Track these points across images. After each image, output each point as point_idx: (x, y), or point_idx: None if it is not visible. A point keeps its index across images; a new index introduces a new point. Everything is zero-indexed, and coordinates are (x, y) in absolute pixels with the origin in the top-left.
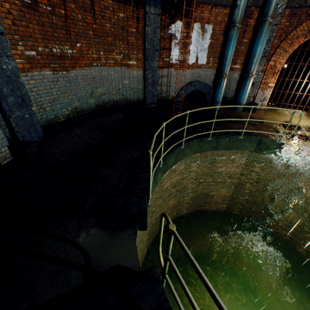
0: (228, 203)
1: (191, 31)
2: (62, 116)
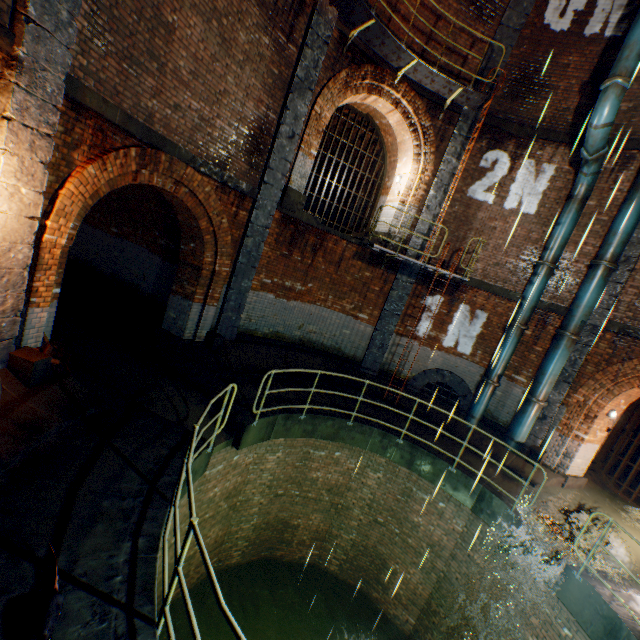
0: (420, 617)
1: (455, 310)
2: (261, 332)
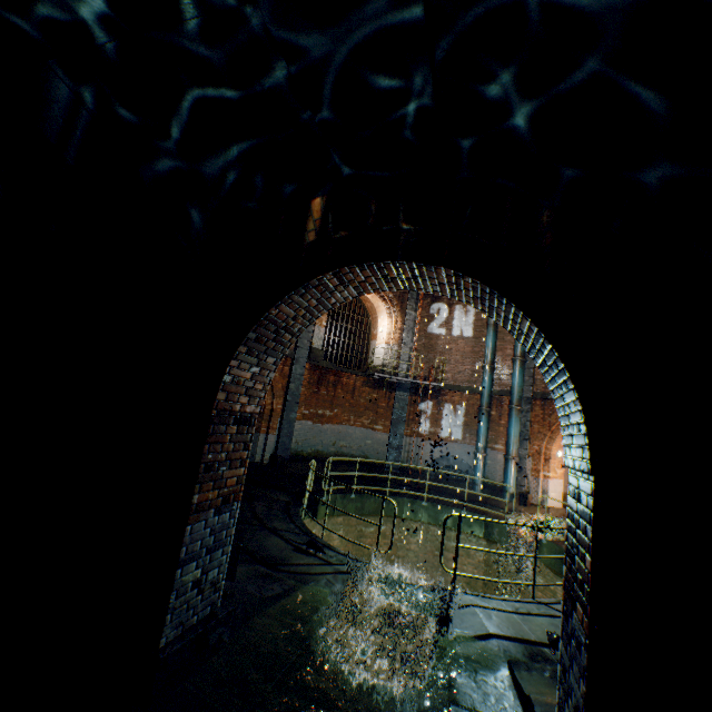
0: None
1: (442, 409)
2: (306, 452)
